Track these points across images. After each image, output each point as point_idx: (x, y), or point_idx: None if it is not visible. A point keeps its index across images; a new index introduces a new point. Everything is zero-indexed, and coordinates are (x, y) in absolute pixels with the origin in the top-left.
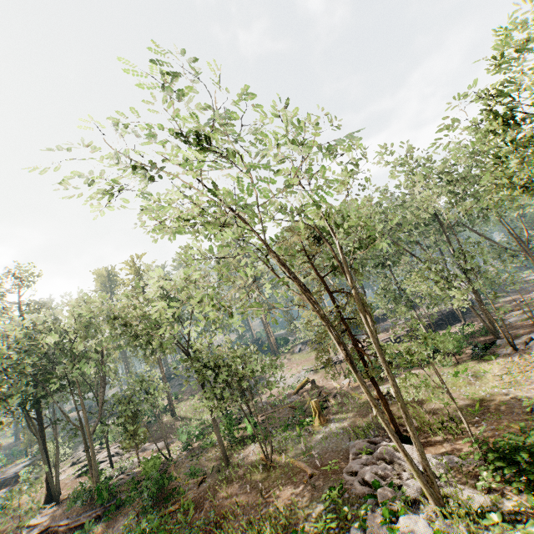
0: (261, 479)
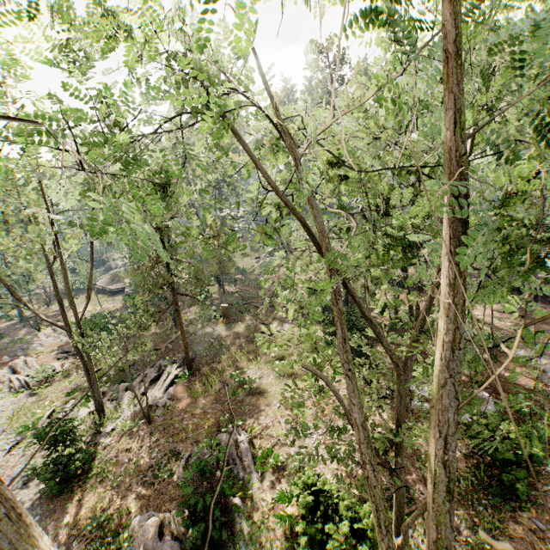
0: (163, 331)
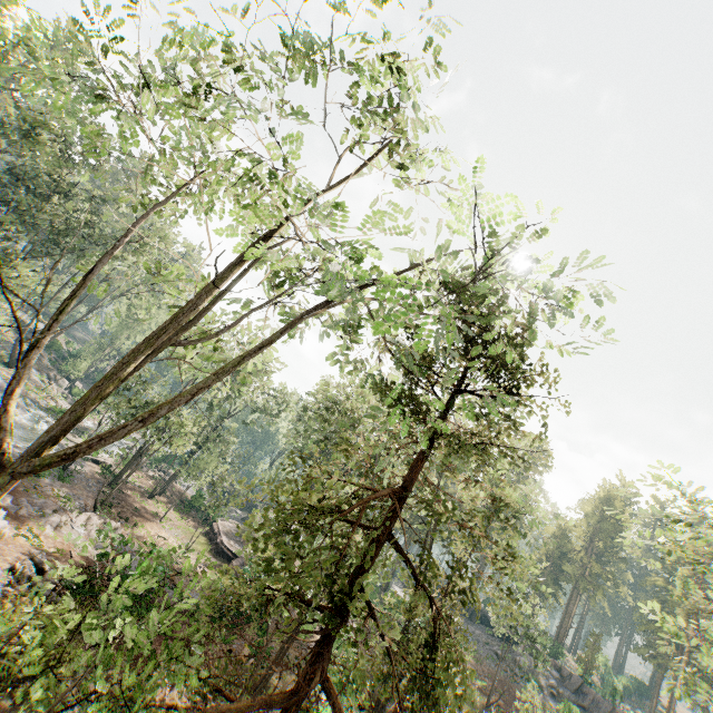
0: None
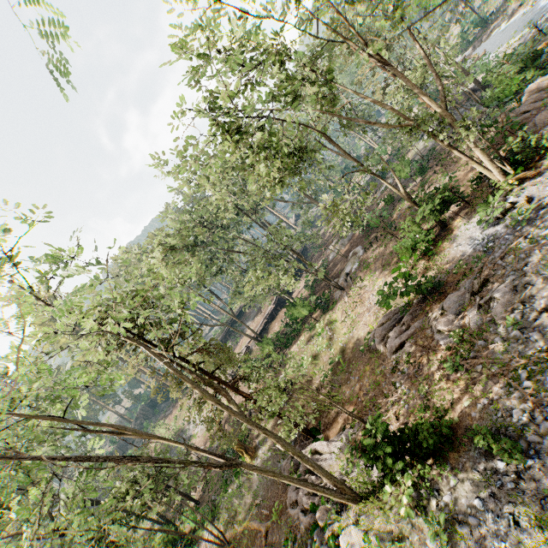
0: None
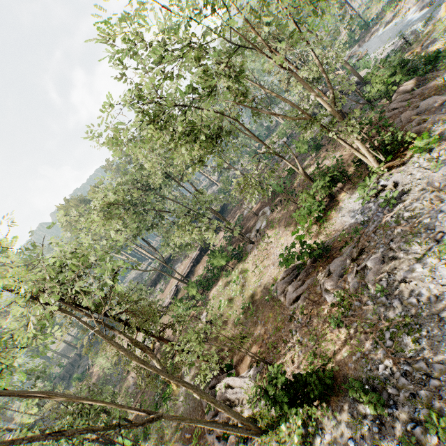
0: None
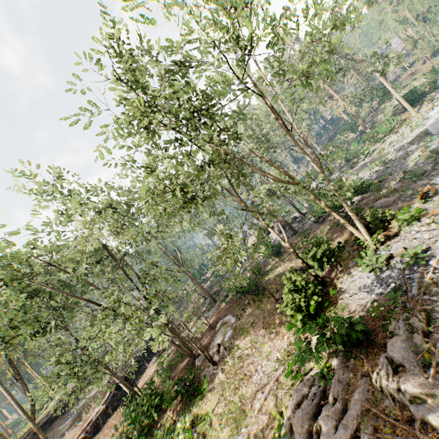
0: None
